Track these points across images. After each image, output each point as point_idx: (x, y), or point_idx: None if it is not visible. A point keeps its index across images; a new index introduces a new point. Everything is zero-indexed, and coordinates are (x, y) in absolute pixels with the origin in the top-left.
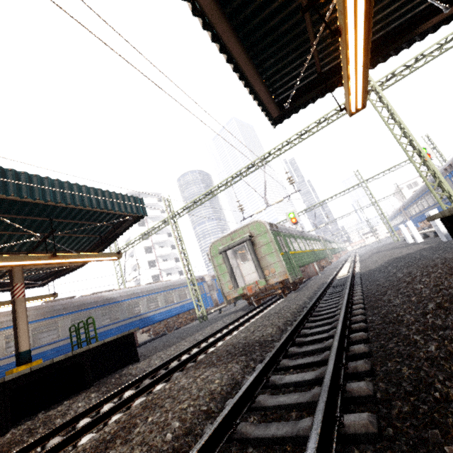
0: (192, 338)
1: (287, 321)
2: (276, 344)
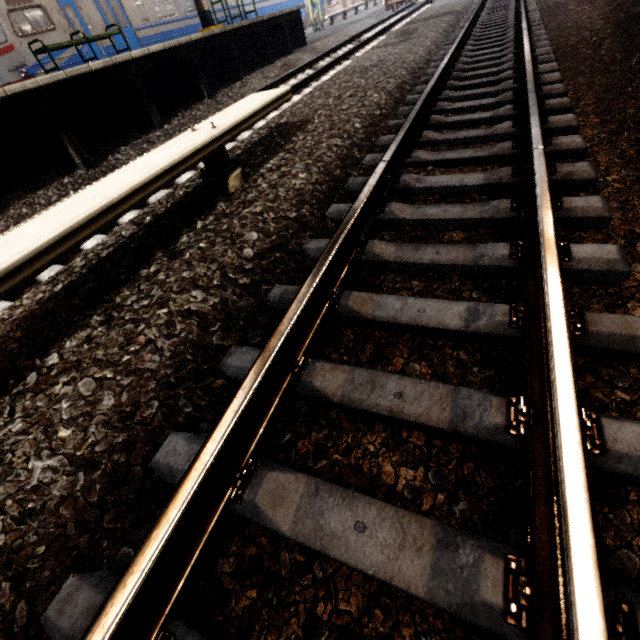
0: (342, 34)
1: (465, 6)
2: (468, 12)
